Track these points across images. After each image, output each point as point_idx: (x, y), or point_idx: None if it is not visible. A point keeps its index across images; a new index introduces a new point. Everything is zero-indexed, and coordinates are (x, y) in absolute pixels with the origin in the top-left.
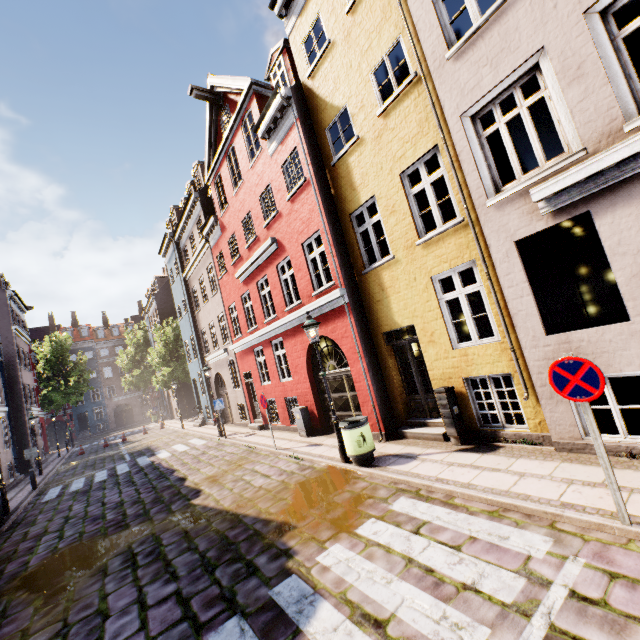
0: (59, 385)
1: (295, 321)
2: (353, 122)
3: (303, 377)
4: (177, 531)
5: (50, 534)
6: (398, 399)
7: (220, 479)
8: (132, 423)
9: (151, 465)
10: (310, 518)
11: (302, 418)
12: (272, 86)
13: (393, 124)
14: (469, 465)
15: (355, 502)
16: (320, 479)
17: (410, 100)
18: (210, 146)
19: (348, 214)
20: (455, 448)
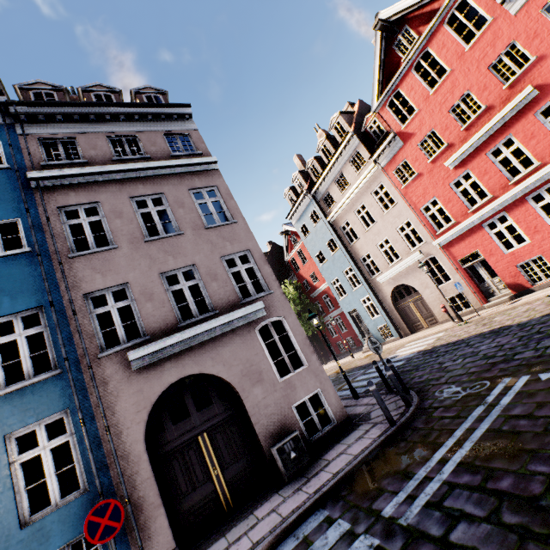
0: None
1: None
2: None
3: None
4: None
5: (516, 356)
6: None
7: None
8: None
9: (430, 349)
10: None
11: None
12: None
13: None
14: None
15: None
16: None
17: None
18: (378, 76)
19: None
20: None
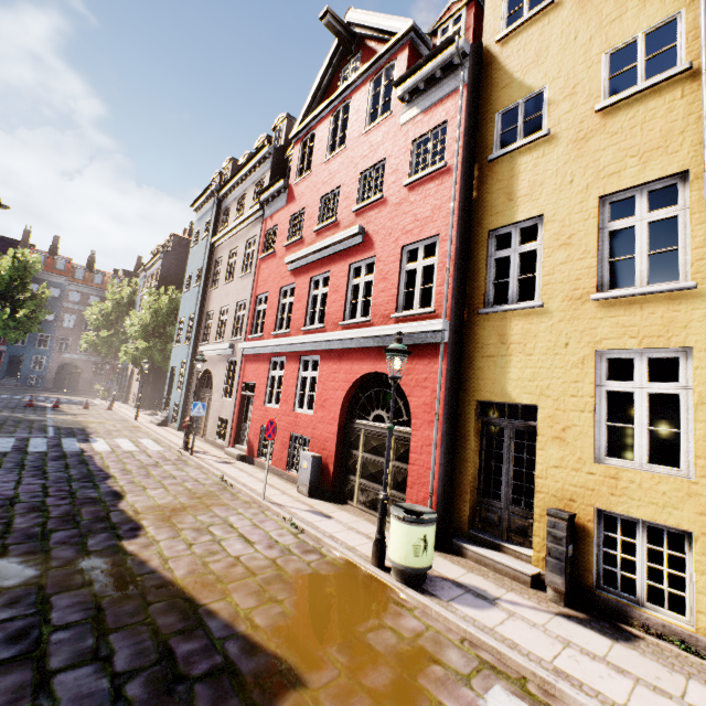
0: (2, 312)
1: (350, 341)
2: (548, 111)
3: (331, 416)
4: (83, 599)
5: None
6: (467, 497)
7: (174, 518)
8: (74, 390)
9: (79, 455)
10: (330, 670)
11: (311, 469)
12: (434, 44)
13: (617, 127)
14: (602, 659)
15: (410, 662)
16: (336, 582)
17: (663, 100)
18: (315, 95)
19: (487, 229)
20: (556, 608)
